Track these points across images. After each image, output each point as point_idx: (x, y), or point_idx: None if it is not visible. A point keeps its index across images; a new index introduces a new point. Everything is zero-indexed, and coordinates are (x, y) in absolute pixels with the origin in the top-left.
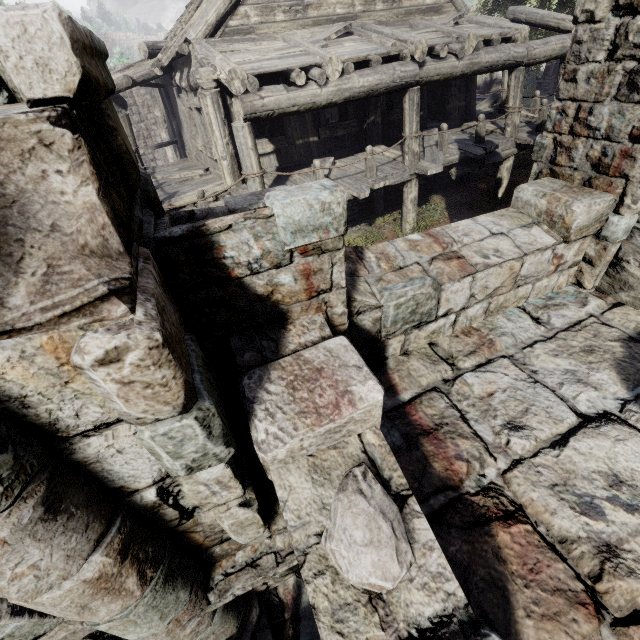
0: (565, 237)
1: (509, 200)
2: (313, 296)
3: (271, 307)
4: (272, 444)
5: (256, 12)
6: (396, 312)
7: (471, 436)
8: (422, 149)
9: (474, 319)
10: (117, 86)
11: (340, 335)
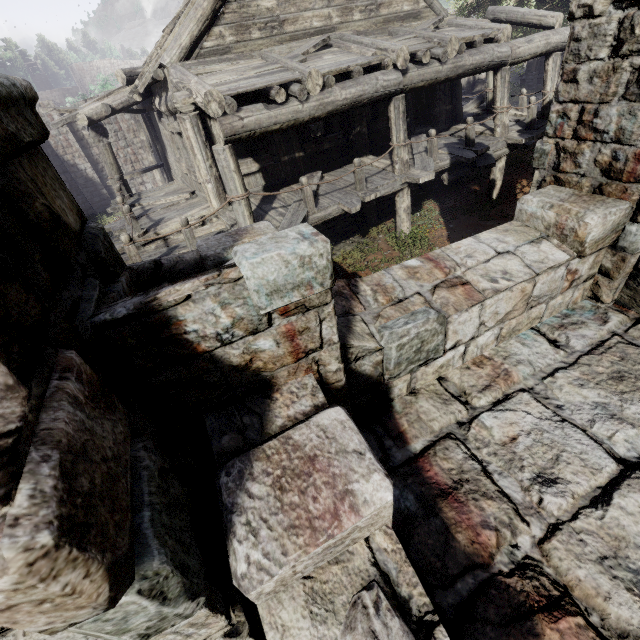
0: (579, 251)
1: (504, 201)
2: (301, 357)
3: (251, 376)
4: (255, 578)
5: (231, 31)
6: (399, 353)
7: (497, 495)
8: (411, 156)
9: (485, 347)
10: (96, 115)
11: (335, 405)
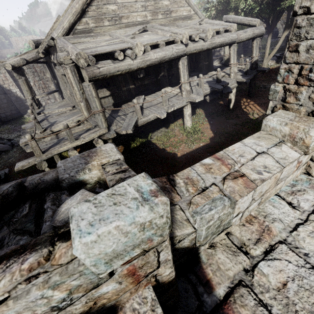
0: (305, 151)
1: (236, 109)
2: (141, 280)
3: (96, 312)
4: None
5: (92, 21)
6: (207, 231)
7: None
8: (190, 87)
9: (252, 210)
10: (17, 64)
11: None
